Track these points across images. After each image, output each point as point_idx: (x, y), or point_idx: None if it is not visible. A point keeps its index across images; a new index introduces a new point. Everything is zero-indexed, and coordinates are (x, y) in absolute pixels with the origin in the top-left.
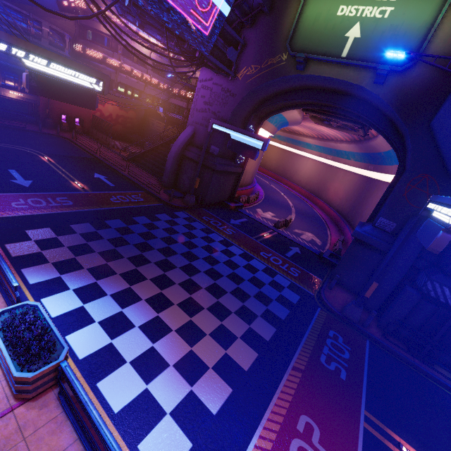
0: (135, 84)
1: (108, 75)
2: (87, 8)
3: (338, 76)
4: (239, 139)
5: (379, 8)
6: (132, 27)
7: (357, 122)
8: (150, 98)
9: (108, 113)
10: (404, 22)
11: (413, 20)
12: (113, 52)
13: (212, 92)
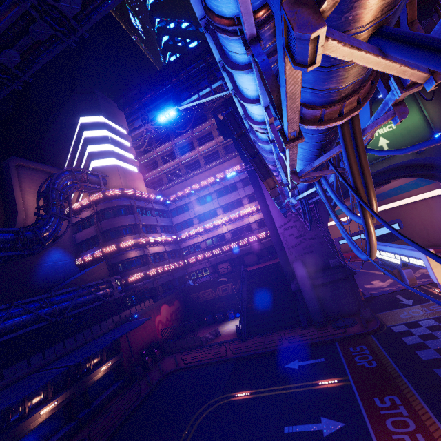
0: (167, 278)
1: (151, 285)
2: (116, 248)
3: (389, 164)
4: None
5: (386, 127)
6: (151, 239)
7: (386, 182)
8: (176, 280)
9: (164, 318)
10: (407, 125)
11: (411, 122)
12: (147, 265)
13: (298, 227)
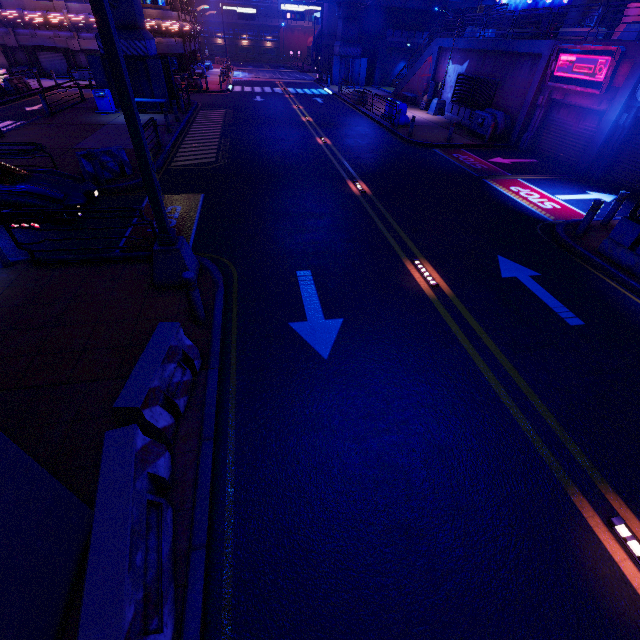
0: None
1: None
2: None
3: None
4: (317, 16)
5: None
6: None
7: None
8: None
9: None
10: None
11: None
12: None
13: None
